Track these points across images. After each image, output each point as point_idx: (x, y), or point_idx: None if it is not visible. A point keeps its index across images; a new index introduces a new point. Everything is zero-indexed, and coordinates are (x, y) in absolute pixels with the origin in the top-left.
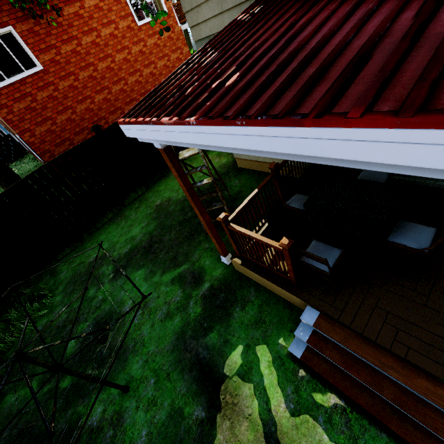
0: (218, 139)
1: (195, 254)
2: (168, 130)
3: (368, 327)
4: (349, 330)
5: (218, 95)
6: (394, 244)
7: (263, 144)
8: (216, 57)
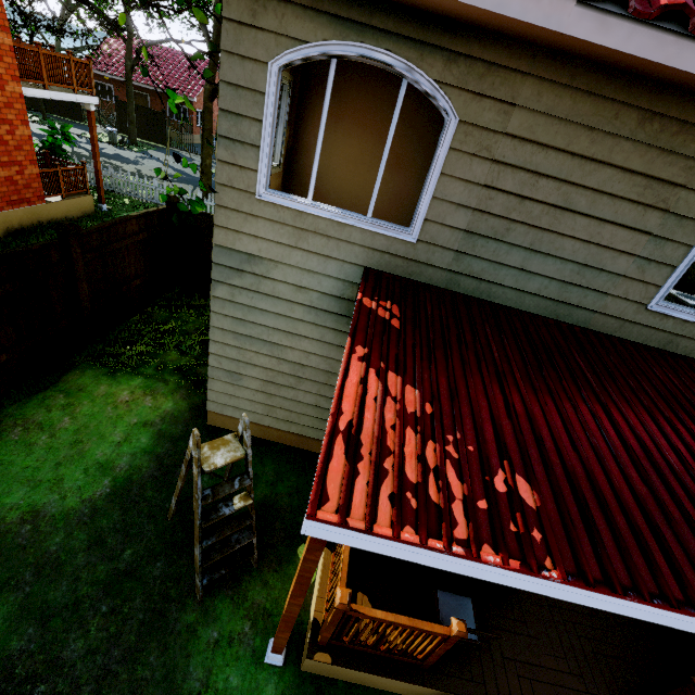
0: (576, 597)
1: (193, 671)
2: (484, 568)
3: (512, 692)
4: None
5: (546, 527)
6: None
7: (636, 614)
8: (423, 400)
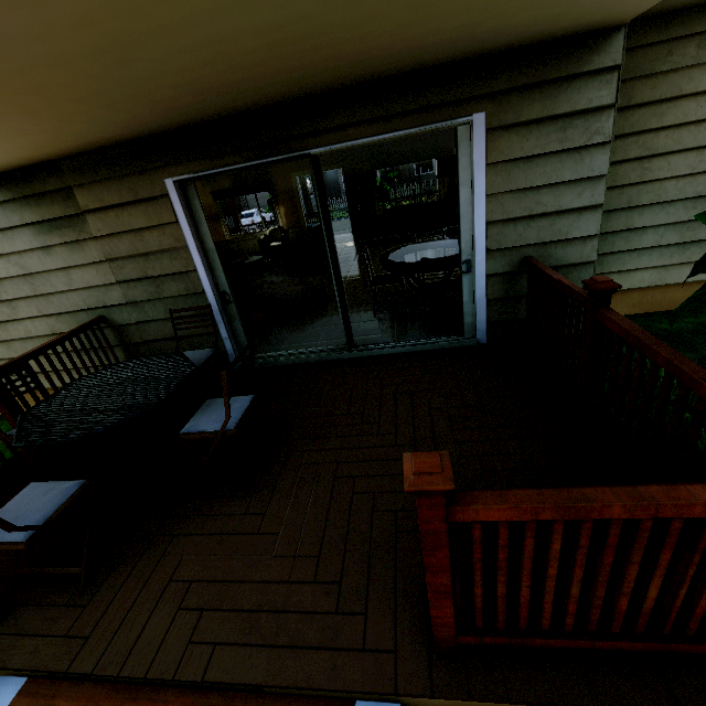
0: None
1: None
2: None
3: (140, 644)
4: (93, 685)
5: None
6: (188, 436)
7: None
8: None
